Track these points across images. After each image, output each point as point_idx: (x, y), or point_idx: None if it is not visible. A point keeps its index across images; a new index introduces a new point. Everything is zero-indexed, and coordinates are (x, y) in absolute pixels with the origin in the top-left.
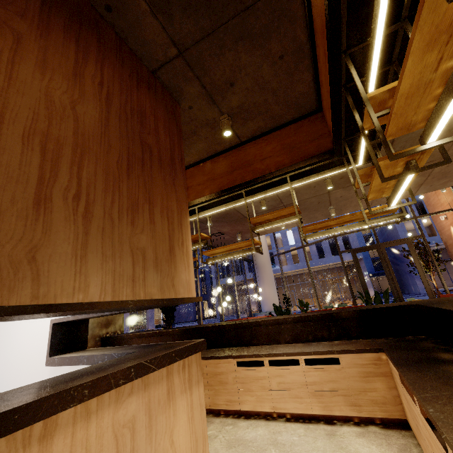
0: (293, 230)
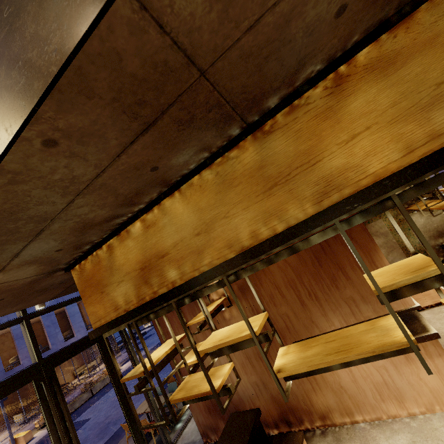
0: None
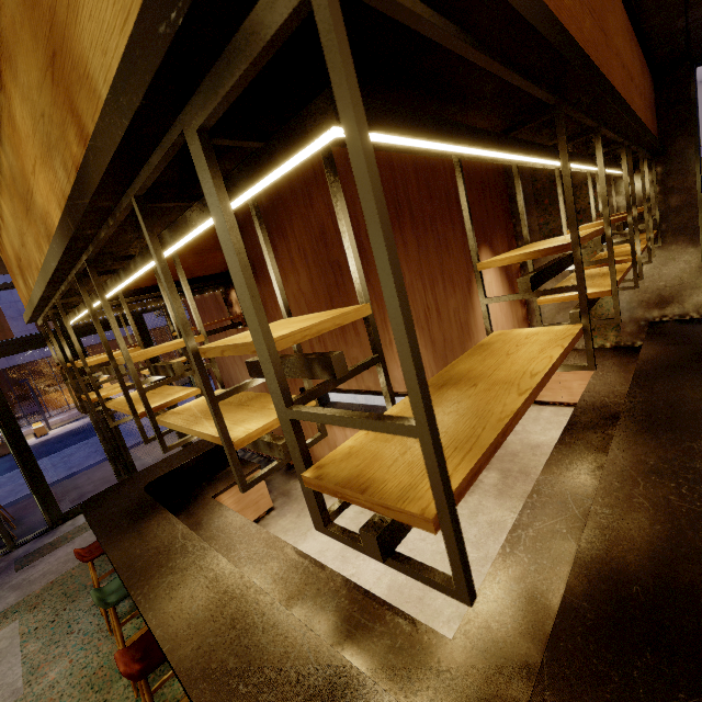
0: None
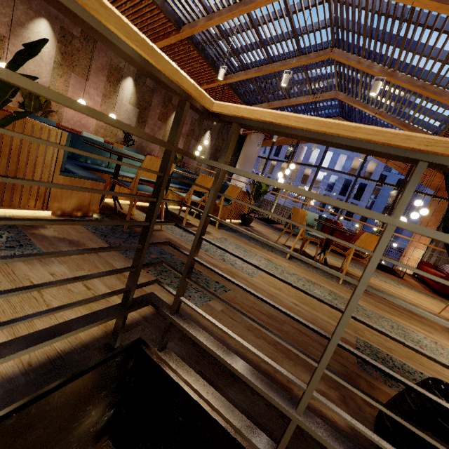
0: (313, 170)
